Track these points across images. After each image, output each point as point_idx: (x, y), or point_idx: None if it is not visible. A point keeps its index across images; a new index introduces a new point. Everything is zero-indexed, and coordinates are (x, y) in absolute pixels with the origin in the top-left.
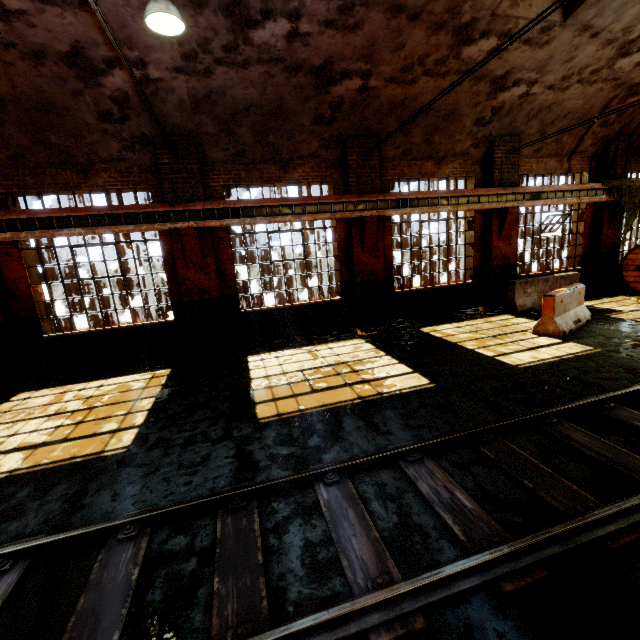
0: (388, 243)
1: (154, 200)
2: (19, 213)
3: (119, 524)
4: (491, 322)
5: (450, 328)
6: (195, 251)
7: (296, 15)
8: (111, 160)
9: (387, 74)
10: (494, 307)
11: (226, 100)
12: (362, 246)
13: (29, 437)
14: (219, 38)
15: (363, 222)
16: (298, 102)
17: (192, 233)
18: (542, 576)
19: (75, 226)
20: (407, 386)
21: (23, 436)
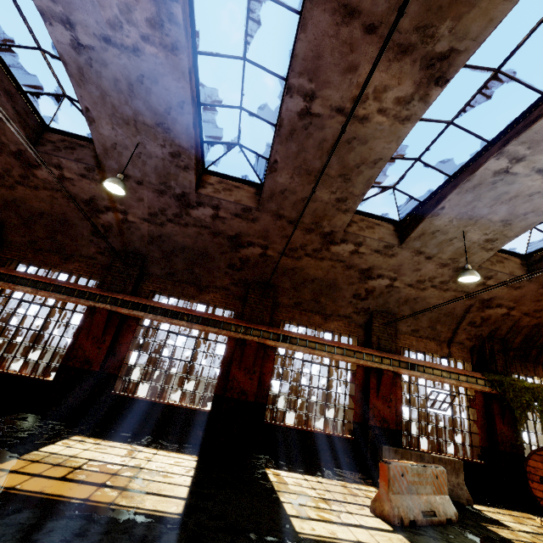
0: (269, 370)
1: (98, 286)
2: (2, 269)
3: None
4: (346, 487)
5: (296, 477)
6: (99, 327)
7: (217, 207)
8: (87, 257)
9: (279, 250)
10: (372, 476)
11: (171, 241)
12: (240, 364)
13: None
14: (172, 209)
15: (245, 344)
16: (218, 253)
17: (104, 313)
18: None
19: (29, 286)
20: (150, 507)
21: None
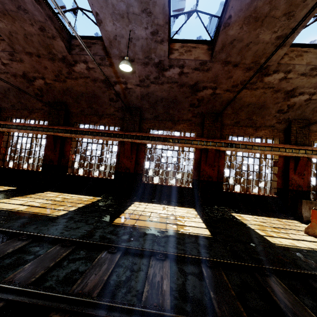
0: (222, 164)
1: (120, 130)
2: (75, 128)
3: (23, 233)
4: (280, 221)
5: (250, 217)
6: (128, 151)
7: (182, 66)
8: (110, 114)
9: (225, 88)
10: (290, 215)
11: (154, 96)
12: (206, 162)
13: (35, 203)
14: (153, 75)
15: (207, 151)
16: (183, 98)
17: (128, 143)
18: None
19: (89, 135)
20: (195, 232)
21: (34, 202)
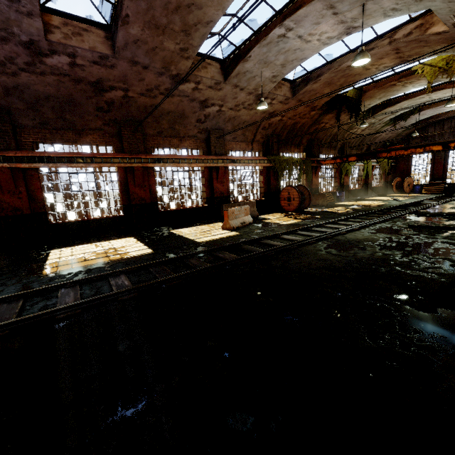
0: (153, 182)
1: None
2: None
3: None
4: (209, 226)
5: (186, 229)
6: (9, 183)
7: (73, 55)
8: None
9: (138, 91)
10: (218, 219)
11: (31, 91)
12: (134, 183)
13: None
14: (21, 58)
15: (133, 170)
16: (84, 98)
17: (6, 171)
18: (135, 294)
19: None
20: (139, 254)
21: None
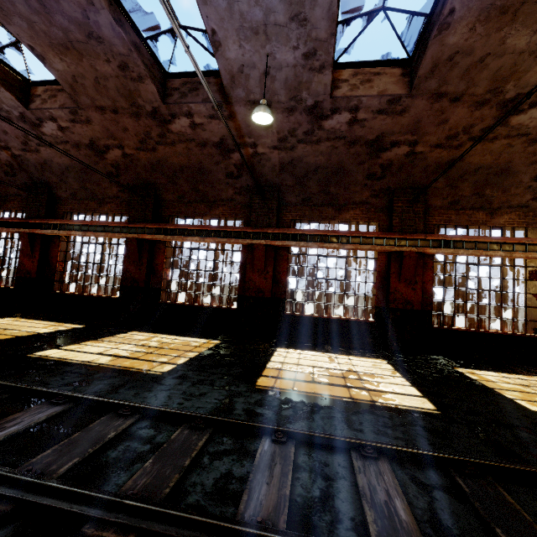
0: (429, 279)
1: (245, 225)
2: (171, 225)
3: (124, 404)
4: None
5: (493, 375)
6: (261, 260)
7: (355, 109)
8: (227, 200)
9: (432, 142)
10: None
11: (302, 164)
12: (399, 277)
13: (121, 351)
14: (302, 127)
15: (402, 256)
16: (354, 164)
17: (261, 248)
18: None
19: (195, 235)
20: (406, 404)
21: (119, 350)
